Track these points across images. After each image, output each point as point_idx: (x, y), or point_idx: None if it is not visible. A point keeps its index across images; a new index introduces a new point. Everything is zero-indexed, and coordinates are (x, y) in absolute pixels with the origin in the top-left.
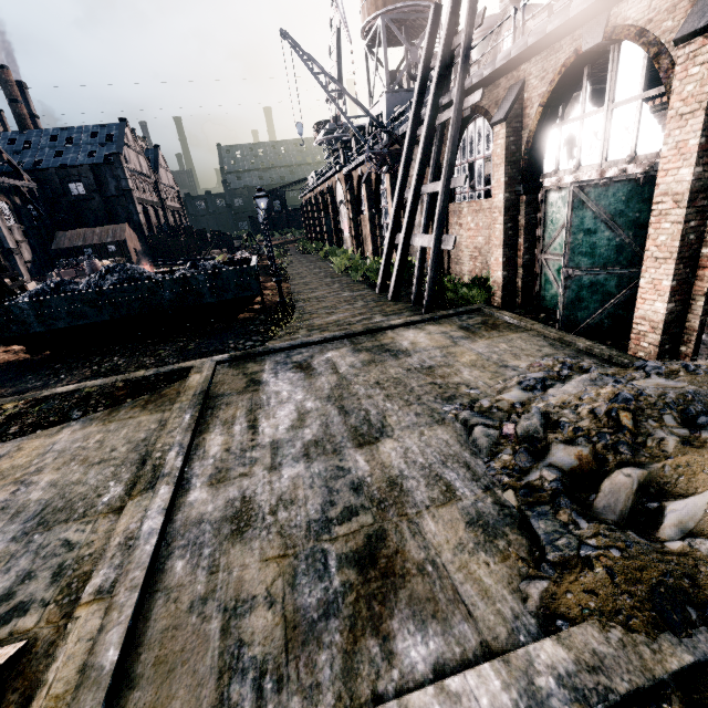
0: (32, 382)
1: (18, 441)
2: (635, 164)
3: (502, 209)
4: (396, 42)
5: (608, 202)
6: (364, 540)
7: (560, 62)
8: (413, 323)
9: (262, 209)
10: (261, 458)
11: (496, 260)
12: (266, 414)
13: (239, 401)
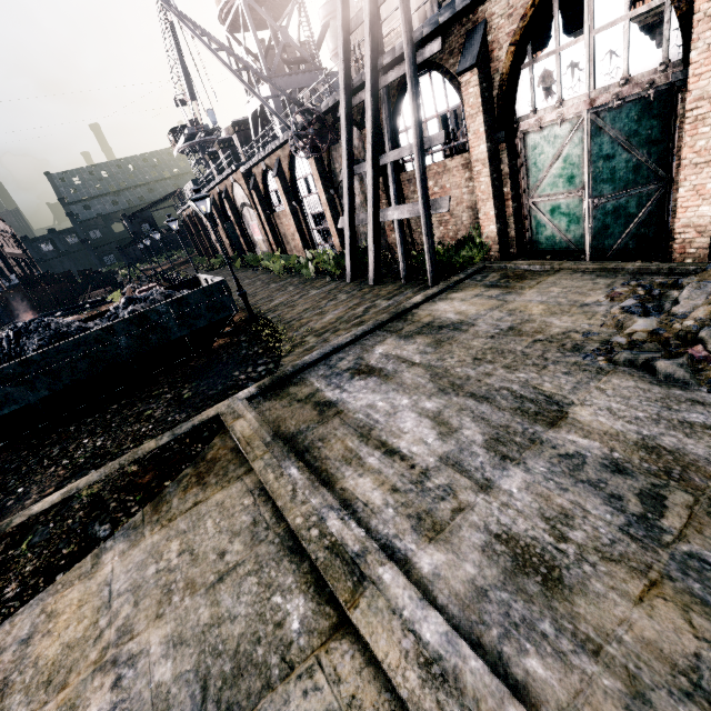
0: None
1: (35, 606)
2: (630, 85)
3: (487, 160)
4: (257, 26)
5: (623, 124)
6: None
7: None
8: (433, 296)
9: (205, 213)
10: (453, 482)
11: (485, 215)
12: (388, 433)
13: (332, 430)
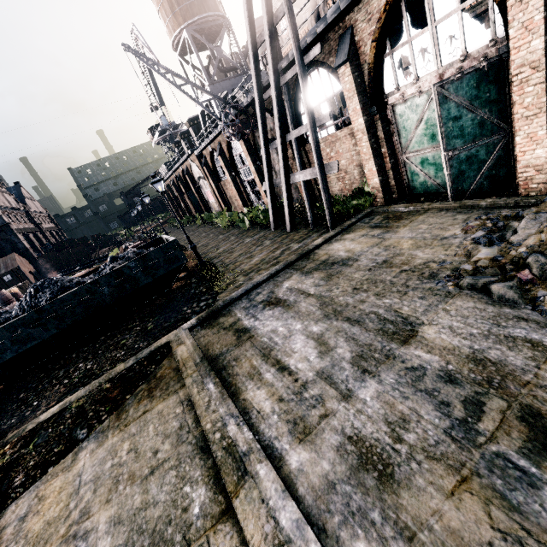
0: (4, 422)
1: (32, 491)
2: (469, 60)
3: (365, 130)
4: (200, 48)
5: (465, 92)
6: (523, 424)
7: (382, 3)
8: (331, 238)
9: (161, 192)
10: (324, 393)
11: (369, 171)
12: (283, 353)
13: (244, 352)
